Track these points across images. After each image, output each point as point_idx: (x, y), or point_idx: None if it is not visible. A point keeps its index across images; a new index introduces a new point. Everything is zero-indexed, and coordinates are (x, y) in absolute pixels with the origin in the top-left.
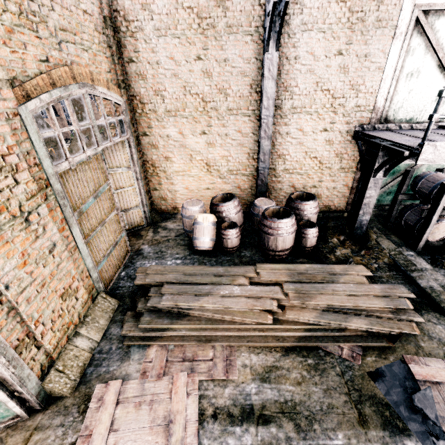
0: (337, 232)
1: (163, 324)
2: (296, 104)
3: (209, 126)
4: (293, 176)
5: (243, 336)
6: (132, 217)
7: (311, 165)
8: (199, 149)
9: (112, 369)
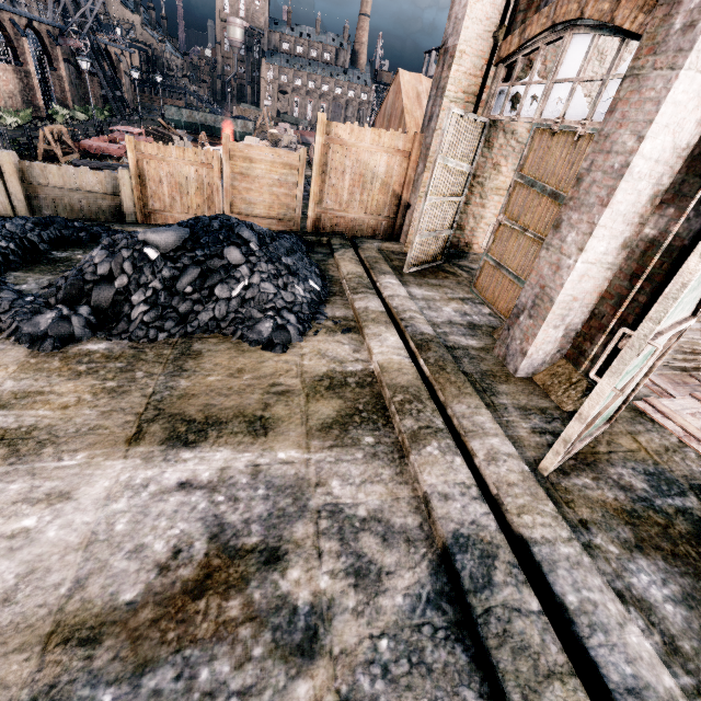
0: None
1: None
2: None
3: None
4: None
5: None
6: (438, 245)
7: None
8: None
9: None
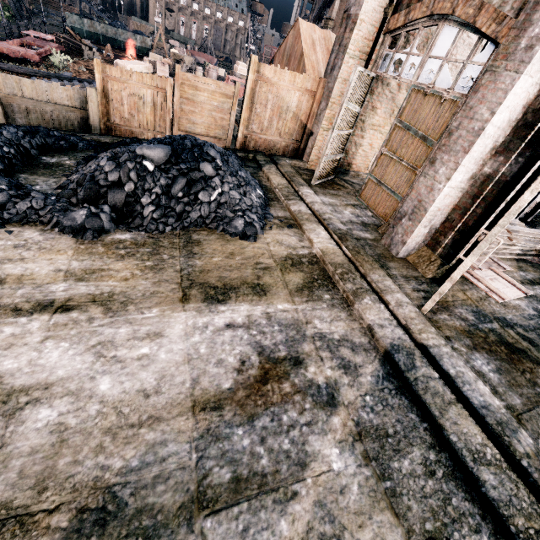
0: None
1: None
2: None
3: None
4: None
5: (495, 252)
6: (333, 165)
7: None
8: None
9: None
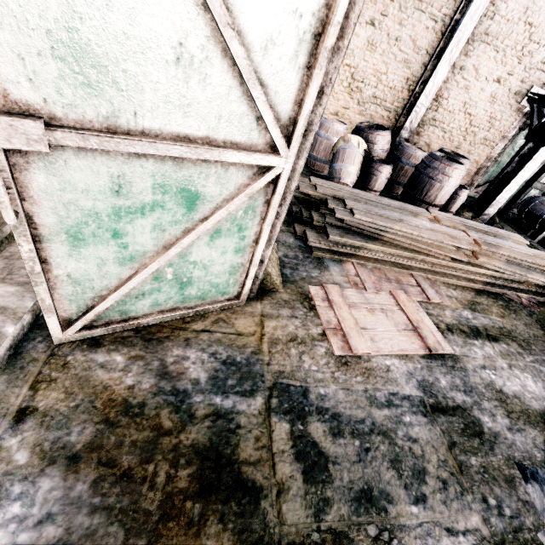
0: (466, 208)
1: (358, 241)
2: (491, 30)
3: (383, 15)
4: (436, 131)
5: (436, 272)
6: None
7: (460, 124)
8: (353, 48)
9: (314, 275)
